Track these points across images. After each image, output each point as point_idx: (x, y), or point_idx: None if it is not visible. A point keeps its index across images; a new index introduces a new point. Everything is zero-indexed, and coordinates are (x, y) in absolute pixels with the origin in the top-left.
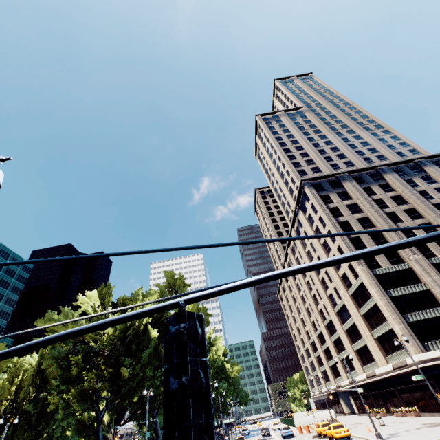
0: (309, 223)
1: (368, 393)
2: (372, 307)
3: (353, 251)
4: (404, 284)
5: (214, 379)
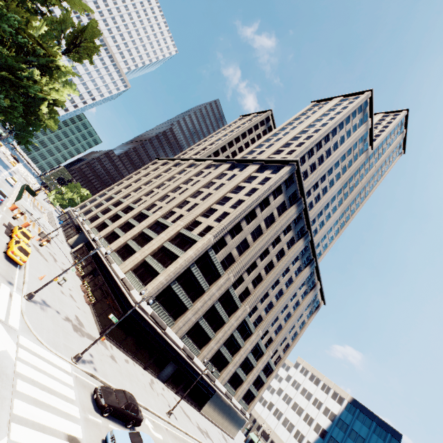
0: (247, 178)
1: (92, 259)
2: (174, 253)
3: (227, 228)
4: (204, 275)
5: (2, 84)
